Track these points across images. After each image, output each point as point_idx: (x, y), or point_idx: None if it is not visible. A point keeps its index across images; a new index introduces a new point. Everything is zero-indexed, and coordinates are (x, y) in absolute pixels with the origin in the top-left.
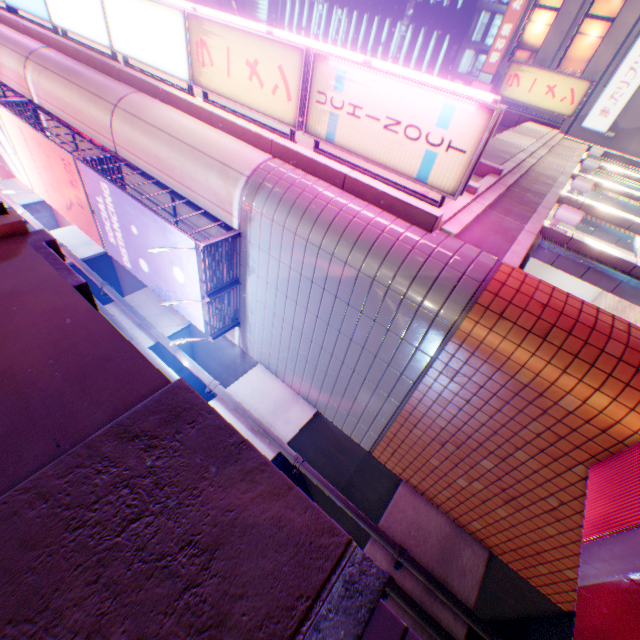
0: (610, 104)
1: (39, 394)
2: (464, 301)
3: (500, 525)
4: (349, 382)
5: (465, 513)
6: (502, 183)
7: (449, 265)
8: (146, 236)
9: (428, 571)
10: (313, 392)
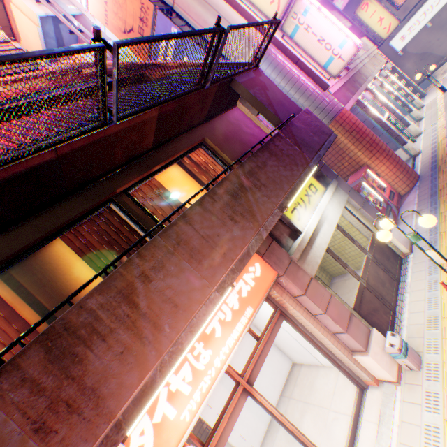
0: (407, 34)
1: (286, 105)
2: (331, 119)
3: None
4: None
5: None
6: (348, 75)
7: (329, 105)
8: None
9: None
10: None
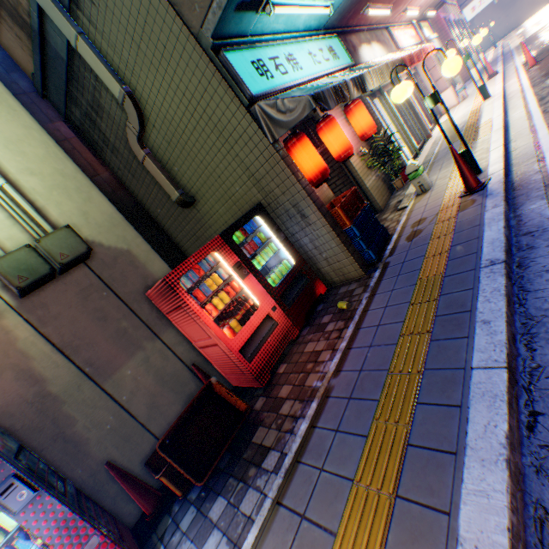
0: (477, 6)
1: None
2: (430, 18)
3: None
4: None
5: None
6: None
7: None
8: None
9: None
10: None
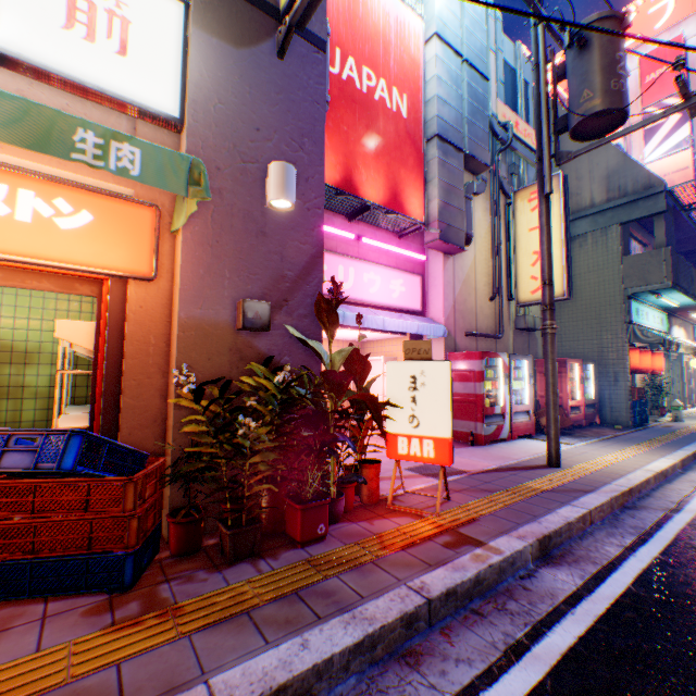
0: None
1: None
2: None
3: None
4: None
5: None
6: None
7: None
8: None
9: None
10: None
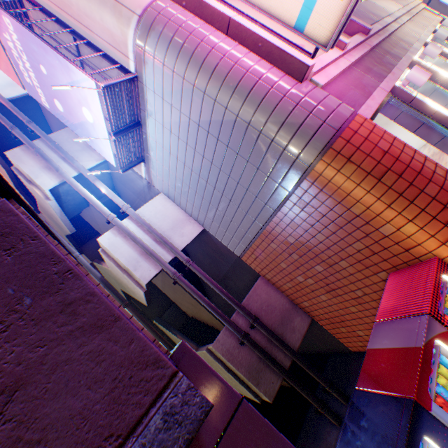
0: None
1: None
2: (321, 146)
3: (321, 305)
4: (227, 209)
5: (300, 297)
6: (368, 43)
7: (313, 113)
8: (54, 76)
9: (271, 331)
10: (201, 215)
